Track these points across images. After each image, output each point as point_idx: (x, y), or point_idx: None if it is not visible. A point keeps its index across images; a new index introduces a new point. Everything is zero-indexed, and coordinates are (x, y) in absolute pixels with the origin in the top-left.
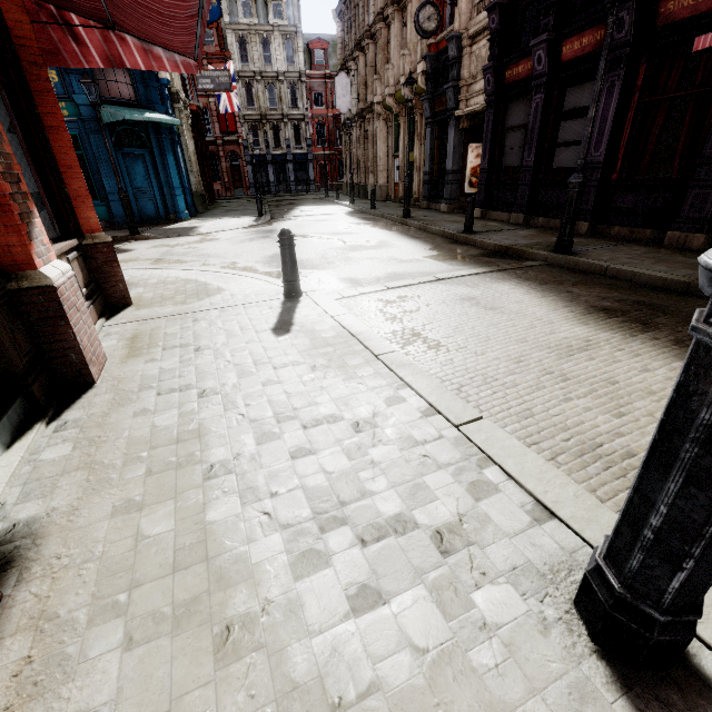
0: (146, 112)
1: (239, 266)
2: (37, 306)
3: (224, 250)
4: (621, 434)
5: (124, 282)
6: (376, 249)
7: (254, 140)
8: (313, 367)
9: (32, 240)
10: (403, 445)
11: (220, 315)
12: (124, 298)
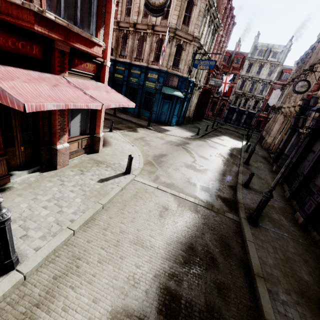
0: (175, 91)
1: (146, 153)
2: (54, 151)
3: (155, 145)
4: (88, 263)
5: (99, 147)
6: (194, 171)
7: (235, 101)
8: (84, 194)
9: (60, 140)
10: (55, 221)
11: (103, 167)
12: (97, 150)
